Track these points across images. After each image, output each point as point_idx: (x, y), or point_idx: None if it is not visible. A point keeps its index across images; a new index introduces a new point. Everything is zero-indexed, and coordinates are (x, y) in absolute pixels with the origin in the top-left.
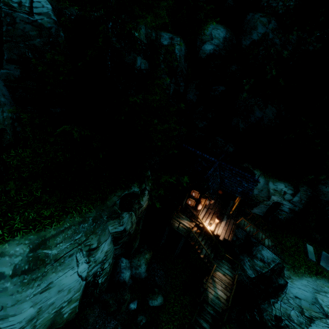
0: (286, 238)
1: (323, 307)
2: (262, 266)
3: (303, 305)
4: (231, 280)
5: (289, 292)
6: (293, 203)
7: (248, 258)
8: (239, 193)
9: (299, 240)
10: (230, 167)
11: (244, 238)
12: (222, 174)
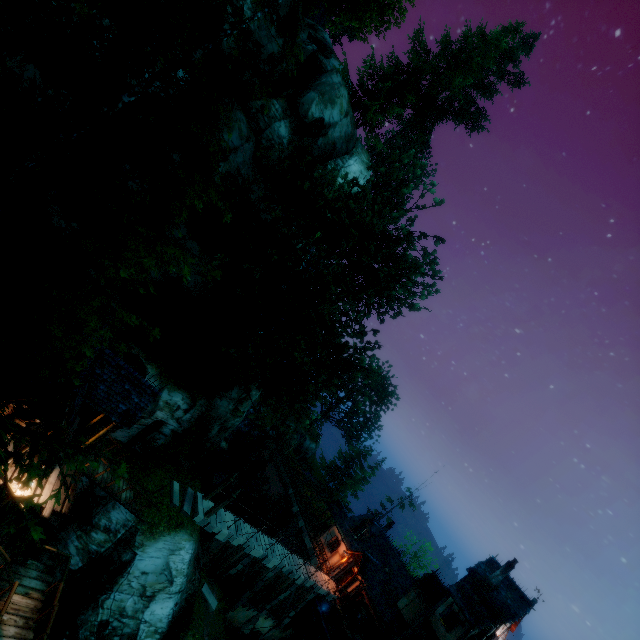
0: (151, 476)
1: (172, 572)
2: (104, 541)
3: (148, 581)
4: (40, 599)
5: (134, 570)
6: (181, 423)
7: (78, 532)
8: (119, 414)
9: (165, 475)
10: (120, 363)
11: (82, 493)
12: (98, 372)
